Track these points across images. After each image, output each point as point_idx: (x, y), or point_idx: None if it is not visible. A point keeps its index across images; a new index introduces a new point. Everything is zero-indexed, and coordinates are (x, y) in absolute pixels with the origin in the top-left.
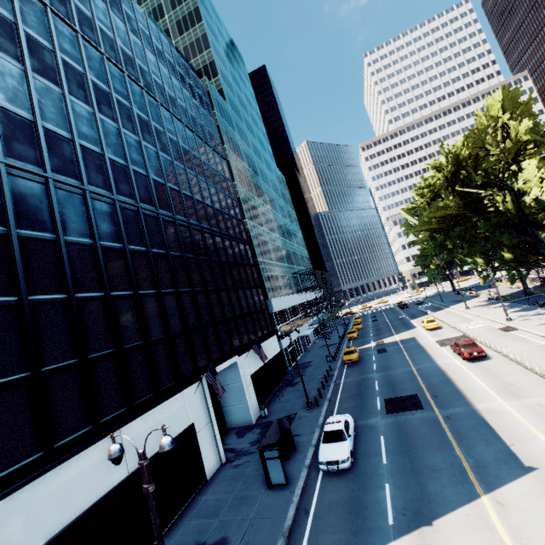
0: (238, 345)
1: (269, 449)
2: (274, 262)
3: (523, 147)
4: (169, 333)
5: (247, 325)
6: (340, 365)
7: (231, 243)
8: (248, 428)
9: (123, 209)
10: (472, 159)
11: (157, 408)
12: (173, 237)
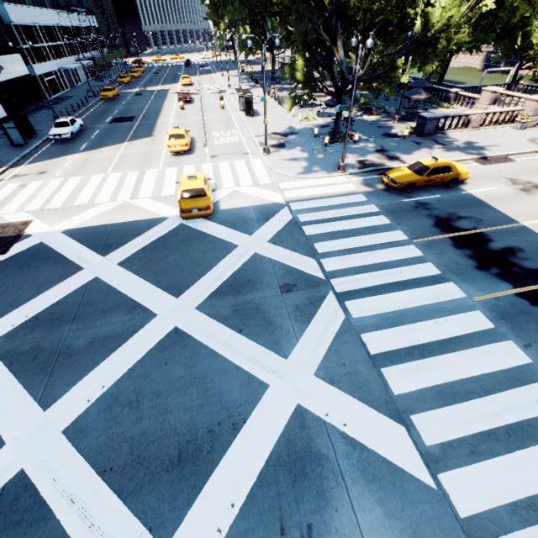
0: None
1: (7, 122)
2: None
3: None
4: None
5: None
6: (98, 101)
7: None
8: None
9: None
10: None
11: None
12: None
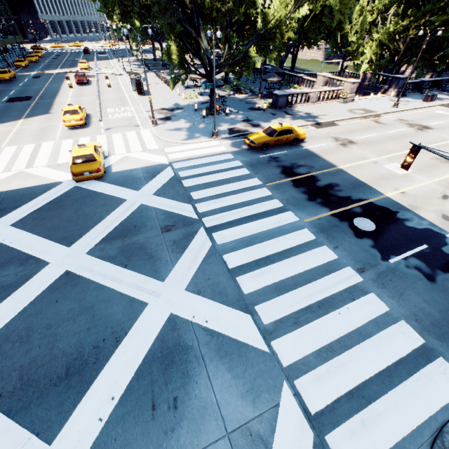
0: None
1: None
2: None
3: None
4: None
5: None
6: None
7: None
8: None
9: None
10: None
11: None
12: None
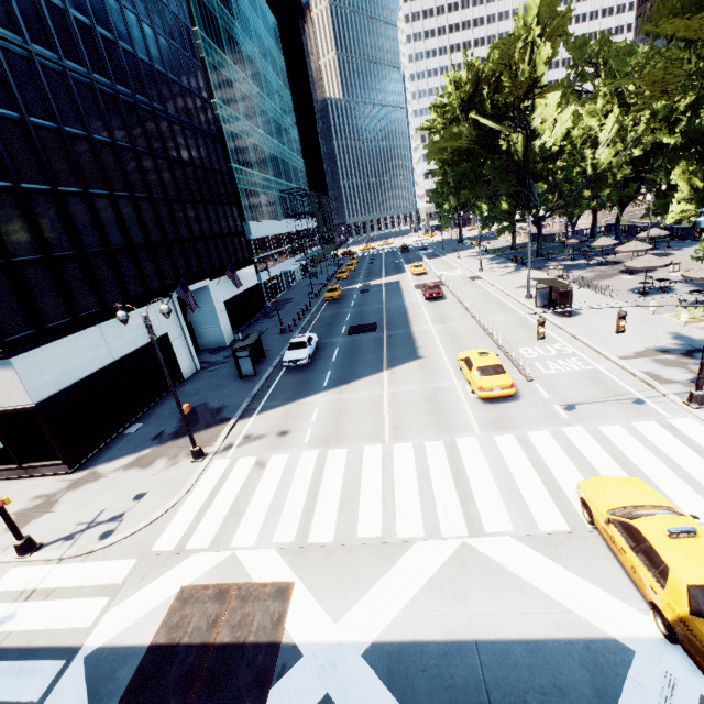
0: (210, 269)
1: (241, 350)
2: (255, 172)
3: (534, 82)
4: (131, 243)
5: (219, 249)
6: (321, 302)
7: (195, 137)
8: (222, 349)
9: (45, 68)
10: (495, 80)
11: (131, 314)
12: (117, 119)
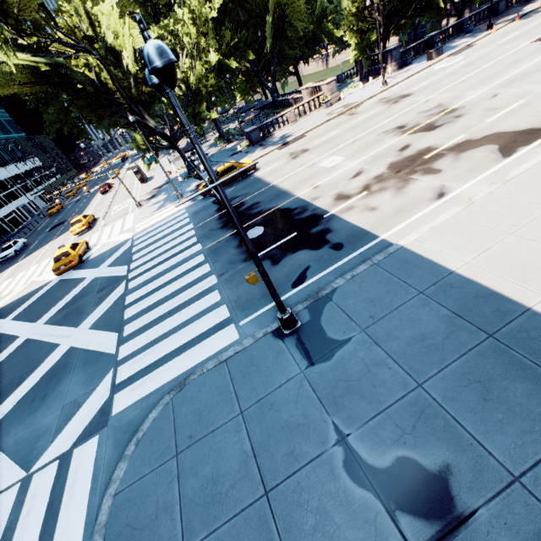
0: None
1: None
2: None
3: None
4: None
5: None
6: (47, 218)
7: None
8: None
9: None
10: None
11: None
12: None
